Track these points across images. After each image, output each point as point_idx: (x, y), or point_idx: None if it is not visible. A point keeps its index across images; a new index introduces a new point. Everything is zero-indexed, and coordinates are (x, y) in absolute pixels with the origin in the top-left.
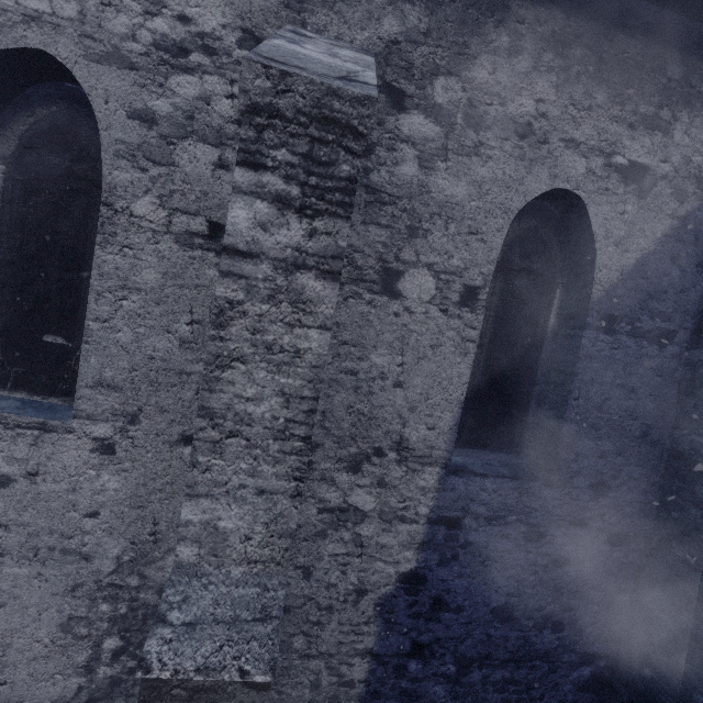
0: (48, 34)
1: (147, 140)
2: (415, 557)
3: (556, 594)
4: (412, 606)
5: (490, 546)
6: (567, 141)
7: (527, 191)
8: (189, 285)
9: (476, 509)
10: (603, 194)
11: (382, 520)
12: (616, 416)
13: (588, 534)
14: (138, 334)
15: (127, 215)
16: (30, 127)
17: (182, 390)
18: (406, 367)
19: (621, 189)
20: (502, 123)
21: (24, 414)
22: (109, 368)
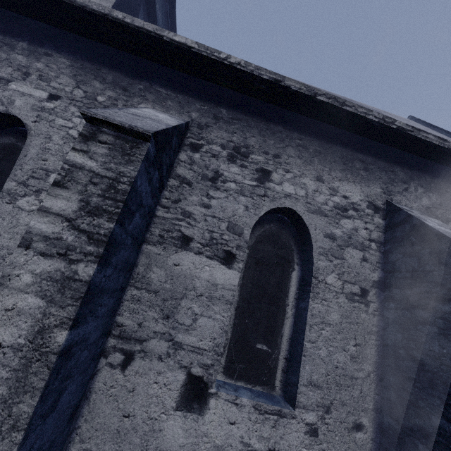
0: (293, 202)
1: (332, 247)
2: None
3: None
4: None
5: None
6: None
7: None
8: (353, 322)
9: None
10: None
11: None
12: None
13: None
14: (329, 351)
15: (324, 283)
16: (261, 233)
17: (353, 389)
18: None
19: None
20: None
21: (267, 403)
22: (315, 373)
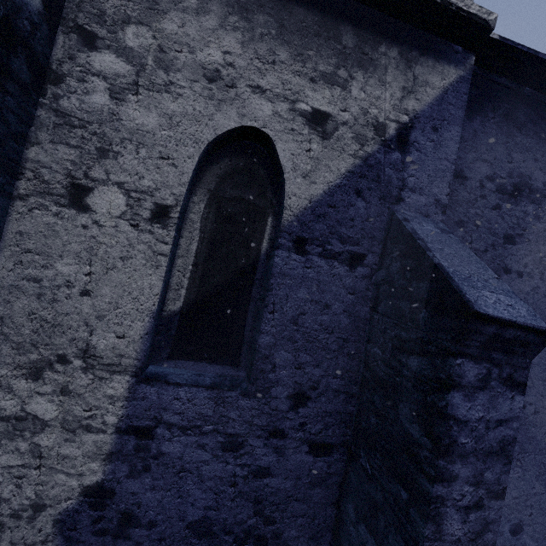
0: None
1: None
2: (102, 468)
3: (258, 507)
4: (98, 522)
5: (185, 457)
6: (254, 87)
7: (217, 126)
8: None
9: (169, 418)
10: (290, 134)
11: (65, 429)
12: (312, 330)
13: (289, 444)
14: None
15: None
16: None
17: None
18: (95, 276)
19: (306, 130)
20: (192, 68)
21: None
22: None
